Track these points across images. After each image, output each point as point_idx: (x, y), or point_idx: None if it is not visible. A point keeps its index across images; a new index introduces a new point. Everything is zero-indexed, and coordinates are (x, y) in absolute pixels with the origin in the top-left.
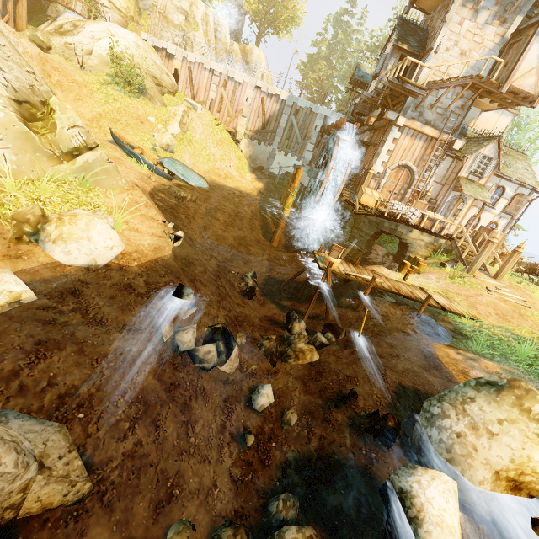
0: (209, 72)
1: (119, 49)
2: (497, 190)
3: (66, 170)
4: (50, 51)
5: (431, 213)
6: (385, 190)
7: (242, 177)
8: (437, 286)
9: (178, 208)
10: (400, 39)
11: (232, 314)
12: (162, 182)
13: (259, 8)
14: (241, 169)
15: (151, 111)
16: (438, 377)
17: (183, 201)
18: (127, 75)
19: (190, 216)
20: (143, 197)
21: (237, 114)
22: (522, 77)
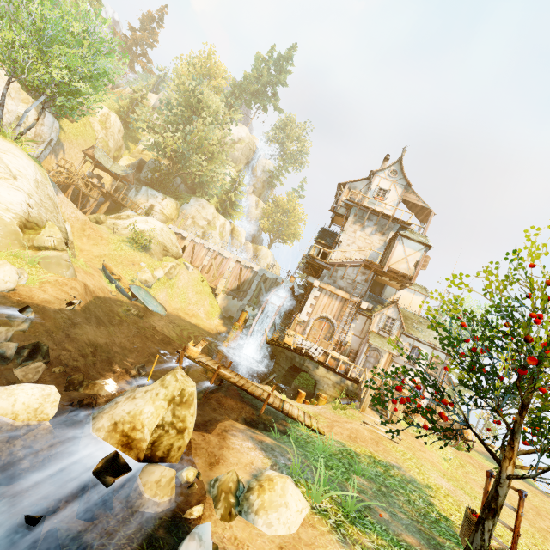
0: (207, 249)
1: (147, 229)
2: (413, 350)
3: (29, 254)
4: (102, 224)
5: (336, 353)
6: (311, 336)
7: (208, 319)
8: (313, 410)
9: (119, 314)
10: (320, 238)
11: (76, 363)
12: (122, 298)
13: (270, 227)
14: (211, 314)
15: (146, 260)
16: (198, 428)
17: (127, 312)
18: (136, 237)
19: (126, 322)
20: (76, 285)
21: (220, 276)
22: (397, 263)
